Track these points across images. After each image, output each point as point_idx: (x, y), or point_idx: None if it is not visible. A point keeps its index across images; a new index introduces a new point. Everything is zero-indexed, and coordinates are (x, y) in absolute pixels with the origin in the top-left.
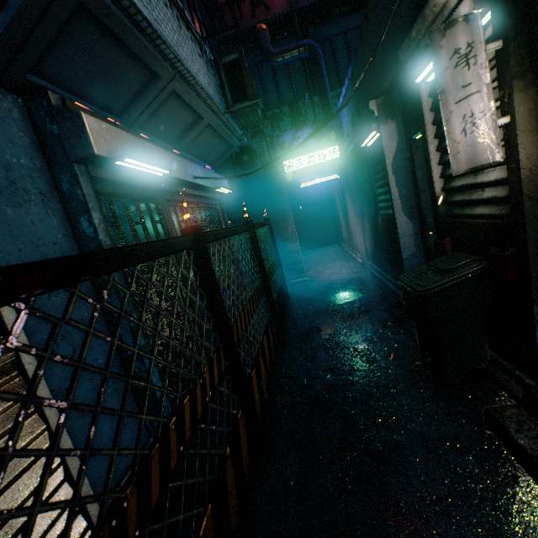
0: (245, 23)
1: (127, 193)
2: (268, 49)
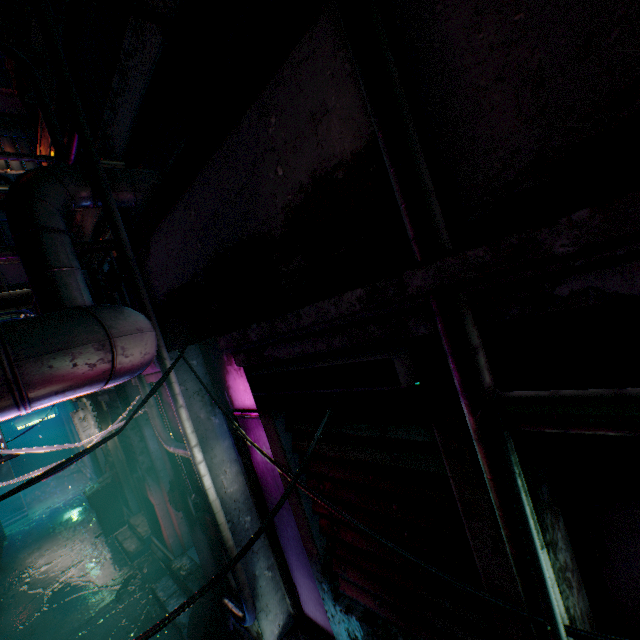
0: None
1: None
2: None
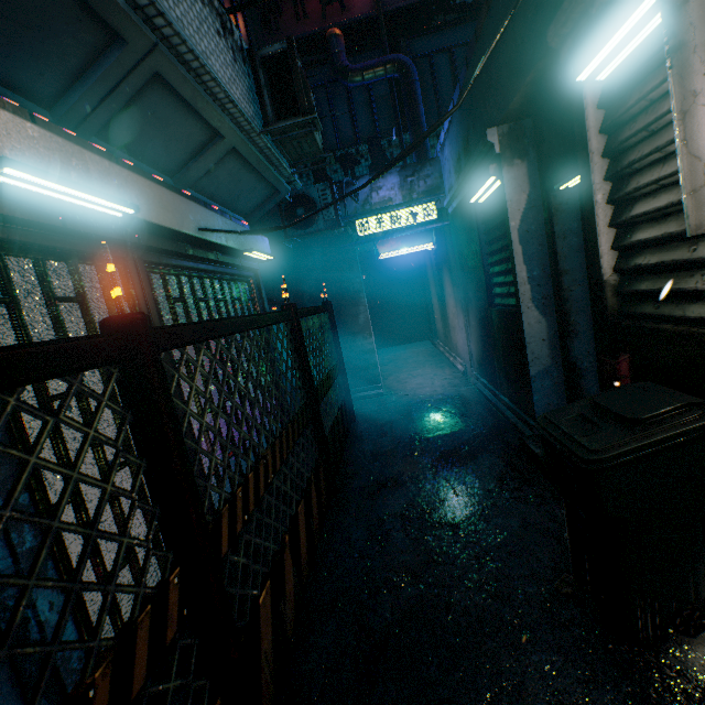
0: (311, 25)
1: (46, 244)
2: (342, 62)
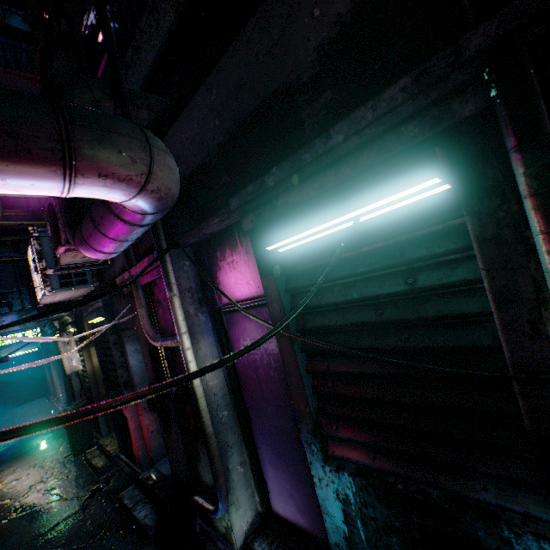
0: None
1: None
2: None
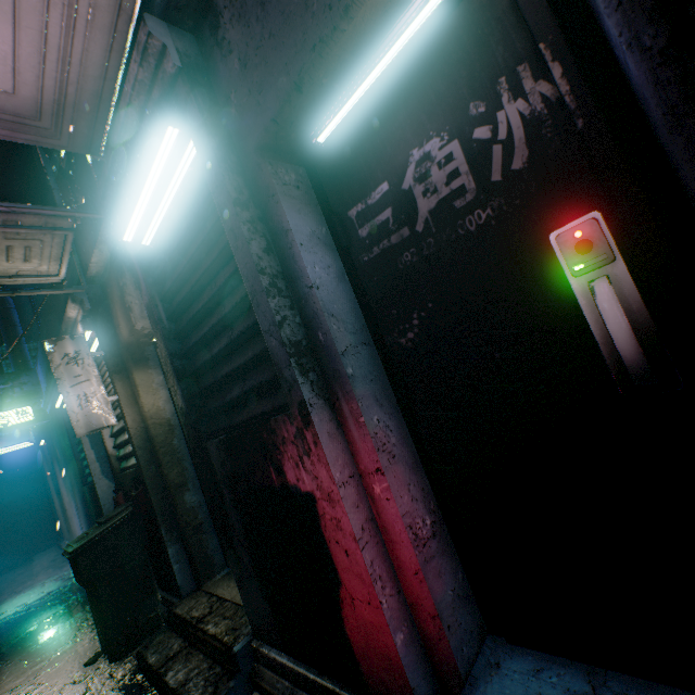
0: None
1: None
2: None
